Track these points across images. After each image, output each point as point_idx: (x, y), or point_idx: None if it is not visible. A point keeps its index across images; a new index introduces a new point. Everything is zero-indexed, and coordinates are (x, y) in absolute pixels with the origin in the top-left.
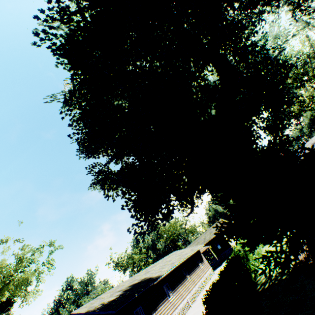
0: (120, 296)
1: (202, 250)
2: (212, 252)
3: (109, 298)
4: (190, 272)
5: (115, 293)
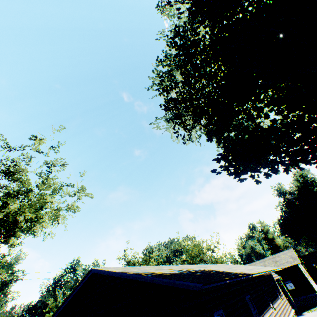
0: (183, 273)
1: (274, 276)
2: (285, 288)
3: (158, 271)
4: (272, 300)
5: (164, 269)
